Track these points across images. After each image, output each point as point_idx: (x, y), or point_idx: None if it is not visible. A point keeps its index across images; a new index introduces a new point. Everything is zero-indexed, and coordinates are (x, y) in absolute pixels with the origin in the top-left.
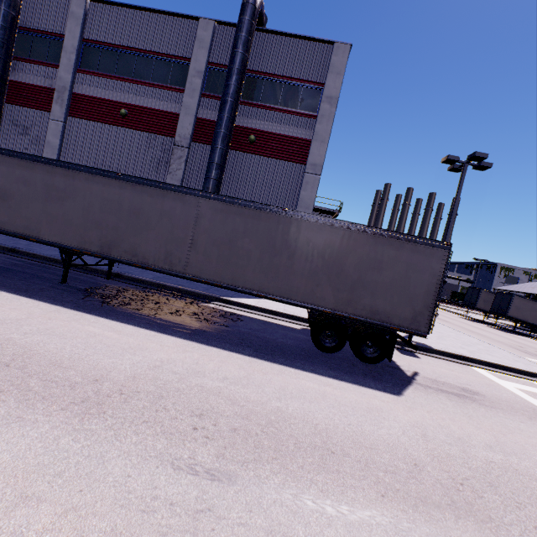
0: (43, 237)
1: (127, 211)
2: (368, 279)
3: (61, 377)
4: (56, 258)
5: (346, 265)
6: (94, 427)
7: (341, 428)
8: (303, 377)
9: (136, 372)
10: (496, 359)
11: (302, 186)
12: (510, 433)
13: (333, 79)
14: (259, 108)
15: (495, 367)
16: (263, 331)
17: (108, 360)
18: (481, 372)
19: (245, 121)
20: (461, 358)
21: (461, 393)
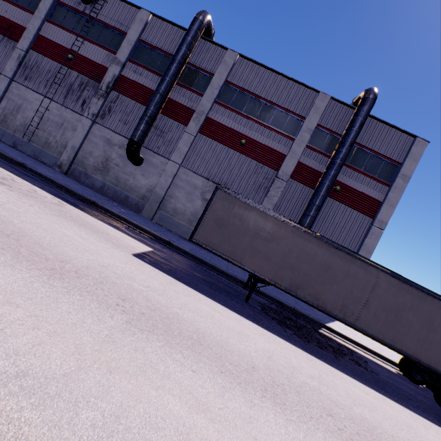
0: (243, 264)
1: (319, 264)
2: None
3: None
4: (201, 258)
5: None
6: None
7: None
8: None
9: None
10: None
11: (368, 235)
12: None
13: (410, 162)
14: (347, 167)
15: None
16: (394, 380)
17: None
18: None
19: None
20: None
21: None
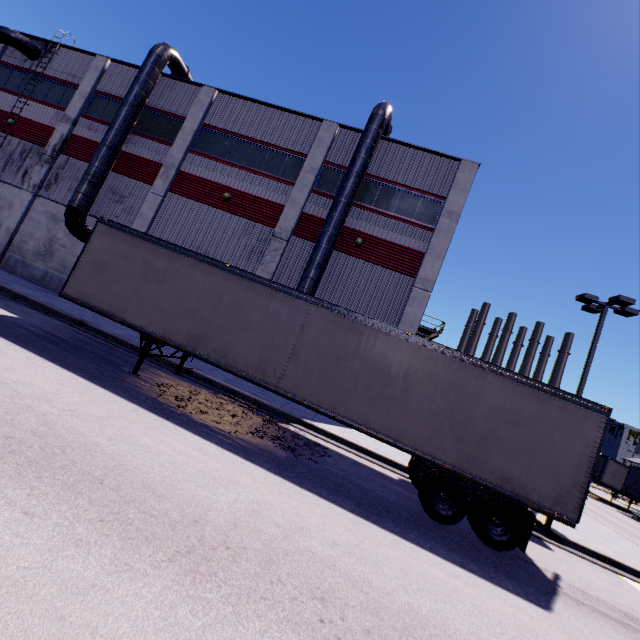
0: (127, 318)
1: (227, 305)
2: (502, 435)
3: (159, 509)
4: (124, 340)
5: (474, 412)
6: (209, 596)
7: None
8: (423, 558)
9: (235, 515)
10: None
11: (408, 301)
12: None
13: (456, 194)
14: (371, 212)
15: None
16: (357, 475)
17: (202, 492)
18: (638, 588)
19: (354, 222)
20: (607, 561)
21: (627, 622)
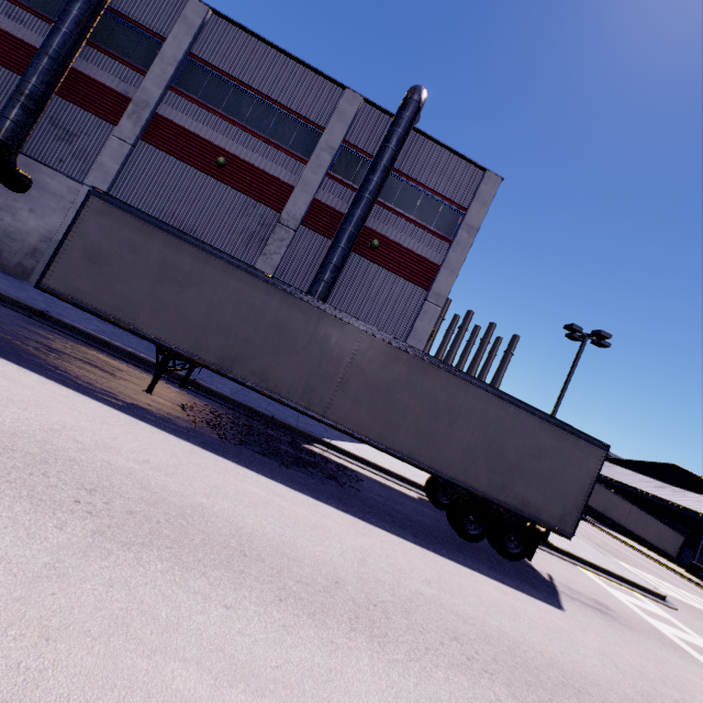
0: (139, 327)
1: (269, 323)
2: (526, 466)
3: (305, 576)
4: (106, 340)
5: (507, 446)
6: (398, 657)
7: (560, 657)
8: (481, 581)
9: (355, 569)
10: (594, 558)
11: (420, 315)
12: (663, 663)
13: (477, 208)
14: (391, 212)
15: (597, 569)
16: (393, 500)
17: (317, 547)
18: (590, 575)
19: (371, 221)
20: (568, 555)
21: (599, 608)
